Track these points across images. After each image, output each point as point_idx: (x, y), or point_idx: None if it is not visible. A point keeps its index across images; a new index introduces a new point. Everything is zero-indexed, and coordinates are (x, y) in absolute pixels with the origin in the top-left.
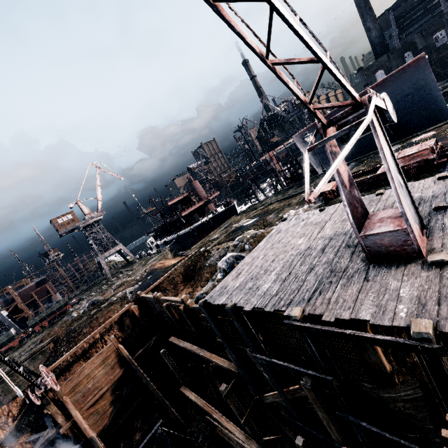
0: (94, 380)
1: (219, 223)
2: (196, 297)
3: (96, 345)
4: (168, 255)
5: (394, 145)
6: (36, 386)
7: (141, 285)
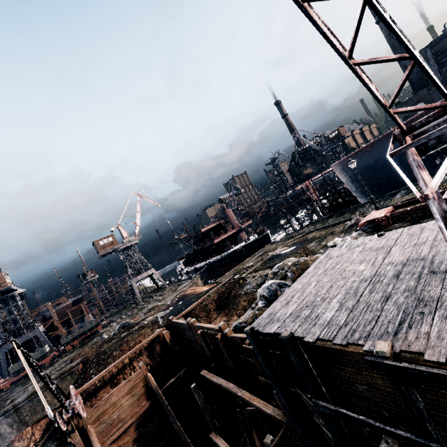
0: (120, 410)
1: (251, 252)
2: (234, 326)
3: (125, 371)
4: (198, 282)
5: None
6: (65, 408)
7: (173, 310)
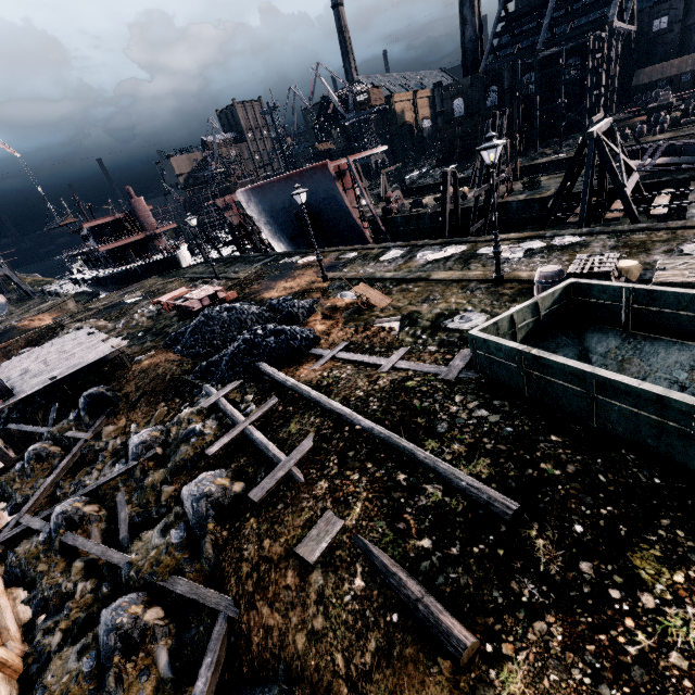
0: None
1: (153, 276)
2: None
3: None
4: (68, 305)
5: (302, 254)
6: None
7: None
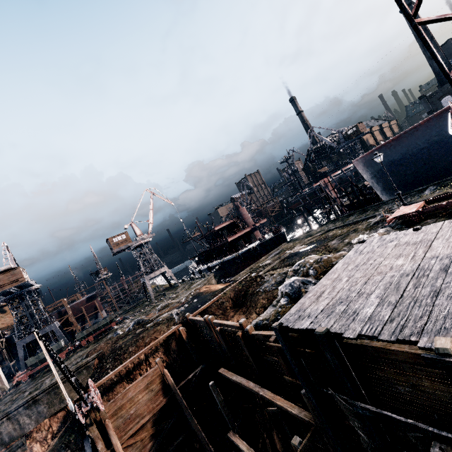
0: (137, 406)
1: (266, 251)
2: (254, 324)
3: (141, 367)
4: (212, 281)
5: None
6: (84, 401)
7: (188, 307)
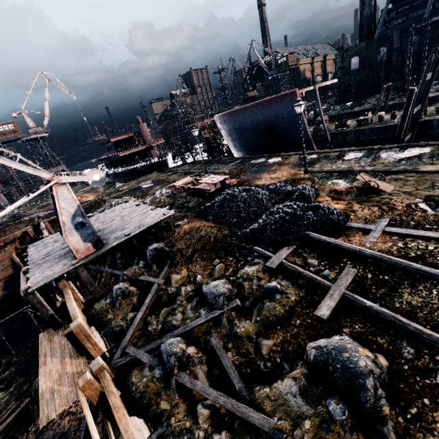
0: None
1: (150, 172)
2: None
3: (0, 250)
4: (99, 189)
5: (265, 157)
6: None
7: (51, 213)
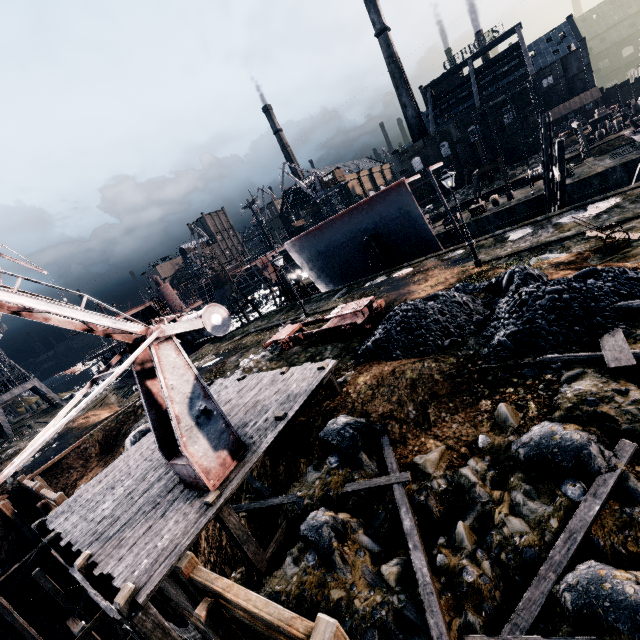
0: None
1: (194, 350)
2: None
3: None
4: (110, 399)
5: (383, 275)
6: None
7: (36, 459)
